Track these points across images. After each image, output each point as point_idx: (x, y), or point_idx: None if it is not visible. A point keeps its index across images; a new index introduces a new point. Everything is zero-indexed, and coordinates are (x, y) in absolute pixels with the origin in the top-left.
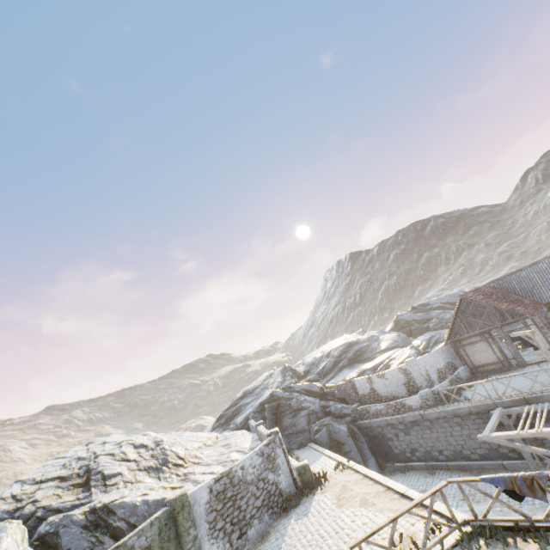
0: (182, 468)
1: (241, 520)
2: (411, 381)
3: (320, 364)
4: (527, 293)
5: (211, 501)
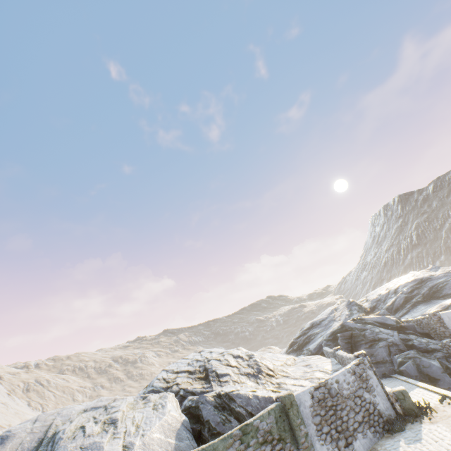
0: (274, 378)
1: (345, 430)
2: None
3: (387, 300)
4: None
5: (314, 406)
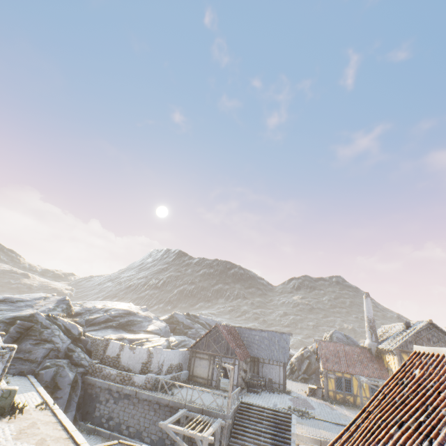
0: None
1: None
2: (149, 363)
3: (94, 314)
4: (248, 345)
5: None
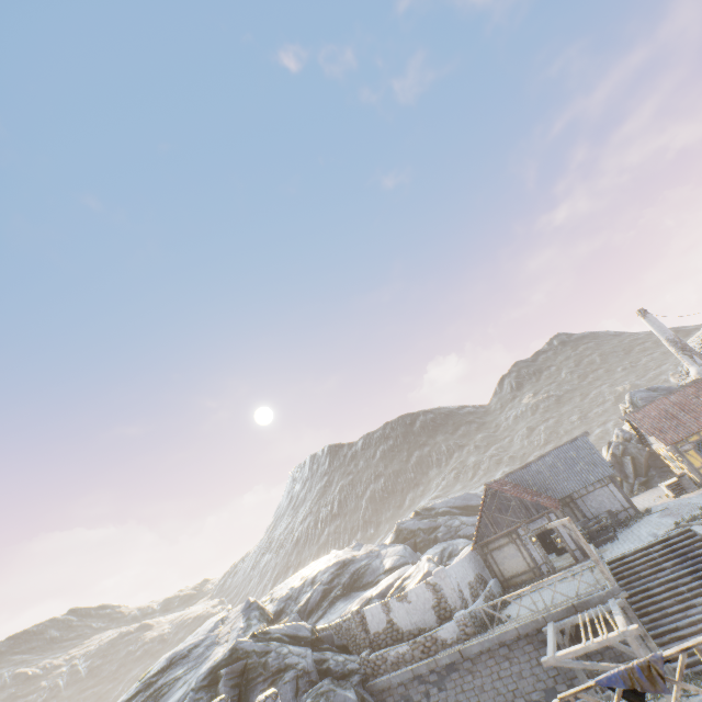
0: None
1: None
2: (442, 601)
3: (301, 597)
4: (540, 488)
5: None
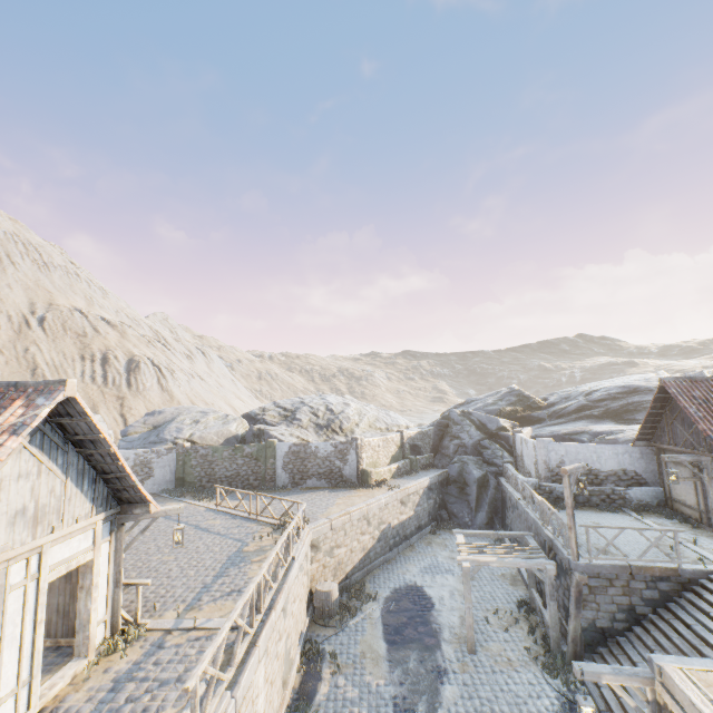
0: (335, 434)
1: (305, 472)
2: (537, 463)
3: (568, 402)
4: None
5: (289, 453)
